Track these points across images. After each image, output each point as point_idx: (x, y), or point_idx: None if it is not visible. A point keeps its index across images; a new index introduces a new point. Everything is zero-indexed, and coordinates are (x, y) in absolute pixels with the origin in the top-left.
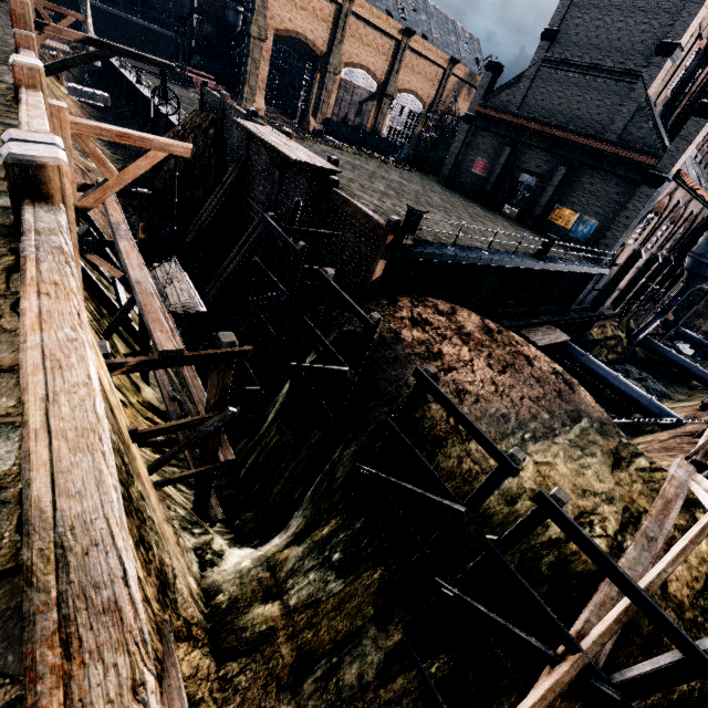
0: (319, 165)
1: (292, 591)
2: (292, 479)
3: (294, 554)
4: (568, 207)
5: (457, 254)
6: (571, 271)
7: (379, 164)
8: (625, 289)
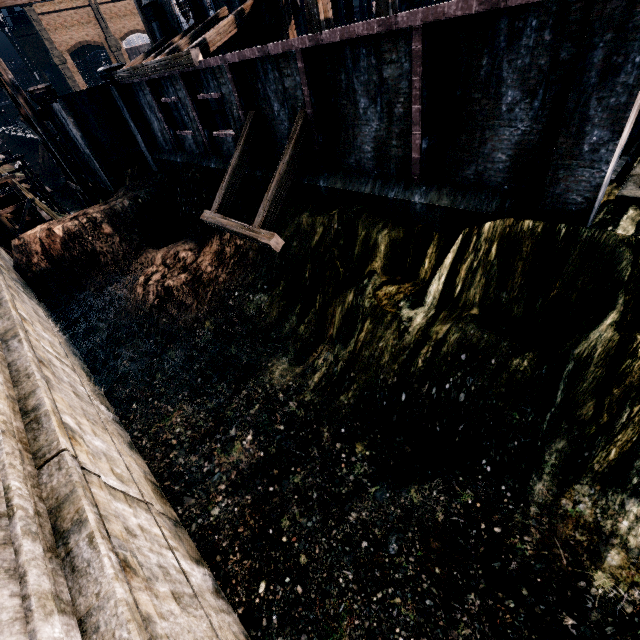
0: None
1: None
2: None
3: None
4: None
5: None
6: None
7: None
8: None
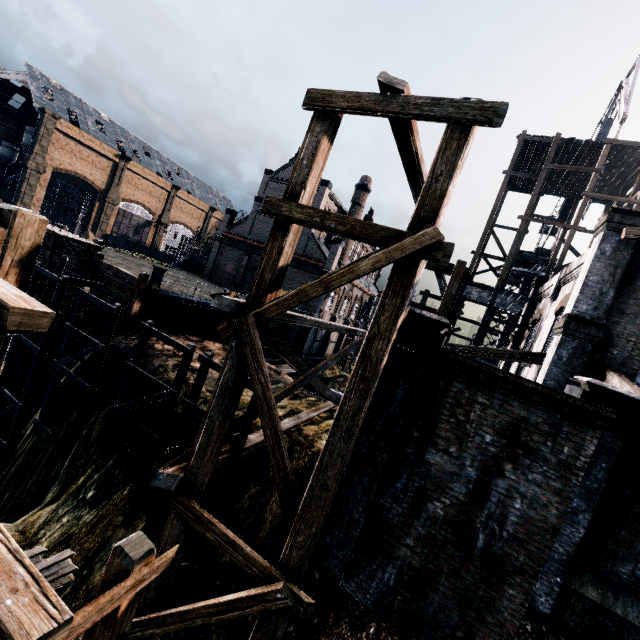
0: (85, 241)
1: (43, 538)
2: (50, 462)
3: (48, 510)
4: (287, 290)
5: (197, 300)
6: (294, 326)
7: (152, 262)
8: (338, 342)
